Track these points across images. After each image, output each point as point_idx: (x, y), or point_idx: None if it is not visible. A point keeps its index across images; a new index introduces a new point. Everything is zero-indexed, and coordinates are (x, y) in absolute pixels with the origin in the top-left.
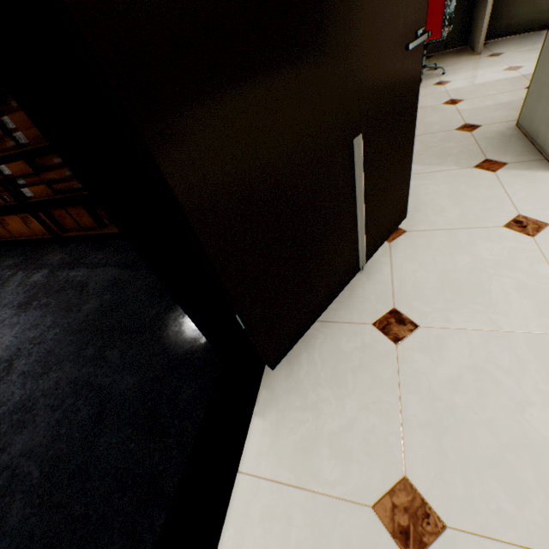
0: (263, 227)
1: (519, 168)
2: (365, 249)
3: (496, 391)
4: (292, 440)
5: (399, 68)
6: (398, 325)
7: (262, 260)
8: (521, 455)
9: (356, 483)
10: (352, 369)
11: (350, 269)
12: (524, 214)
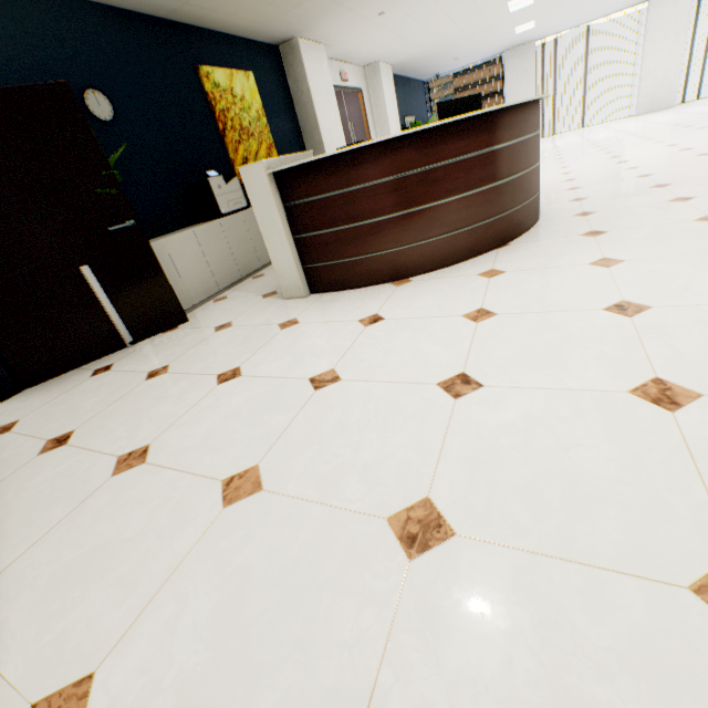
0: (3, 299)
1: (277, 297)
2: (130, 333)
3: (94, 392)
4: (2, 411)
5: (117, 237)
6: (104, 370)
7: (6, 315)
8: (67, 411)
9: (2, 422)
10: (61, 387)
11: (113, 343)
12: (233, 321)
